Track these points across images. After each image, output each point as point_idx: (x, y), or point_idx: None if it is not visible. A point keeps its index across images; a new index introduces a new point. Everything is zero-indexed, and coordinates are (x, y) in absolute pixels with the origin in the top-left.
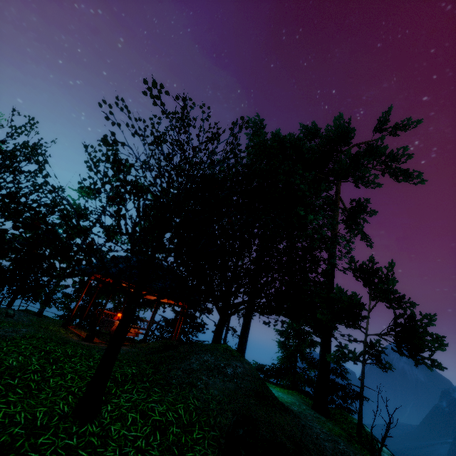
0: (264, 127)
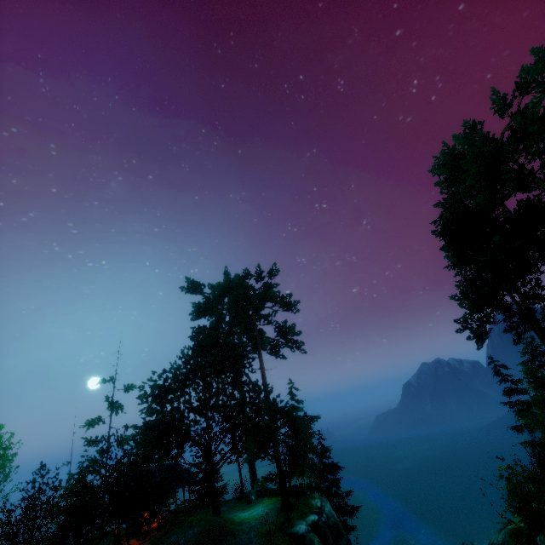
0: (198, 285)
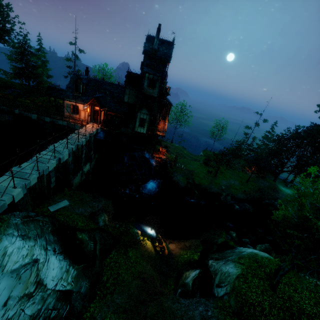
0: None
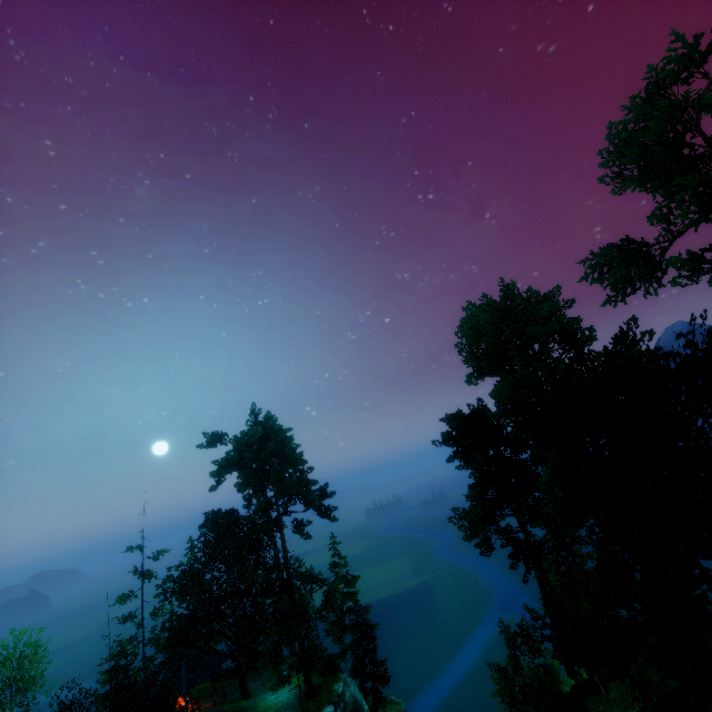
0: (219, 439)
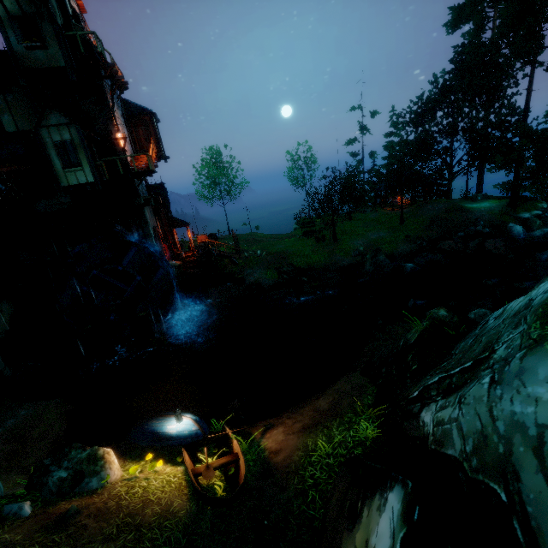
0: None
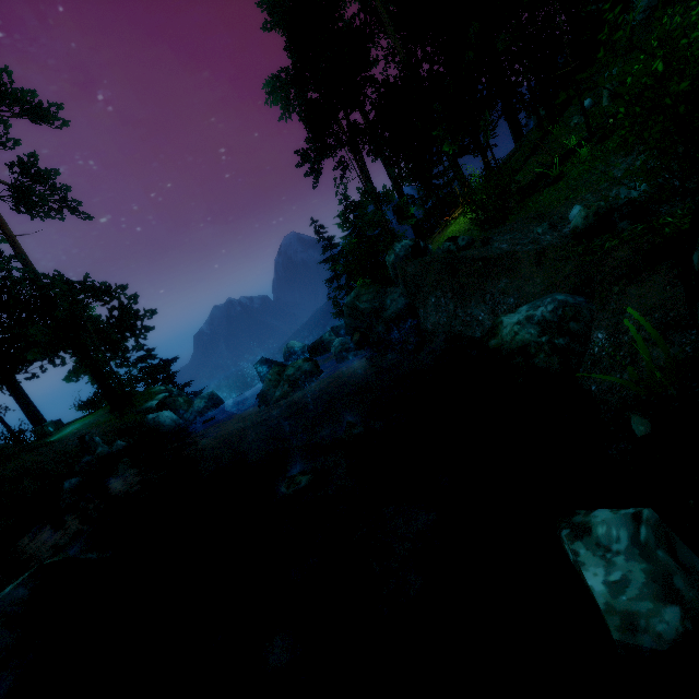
0: None
